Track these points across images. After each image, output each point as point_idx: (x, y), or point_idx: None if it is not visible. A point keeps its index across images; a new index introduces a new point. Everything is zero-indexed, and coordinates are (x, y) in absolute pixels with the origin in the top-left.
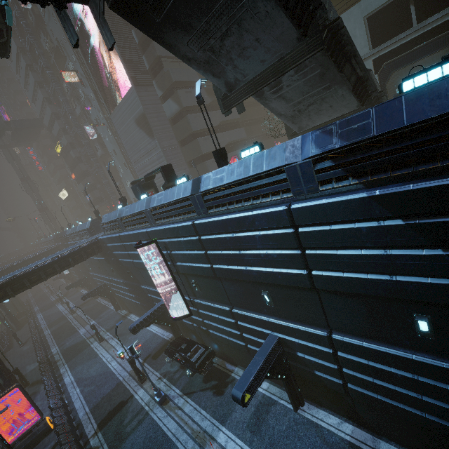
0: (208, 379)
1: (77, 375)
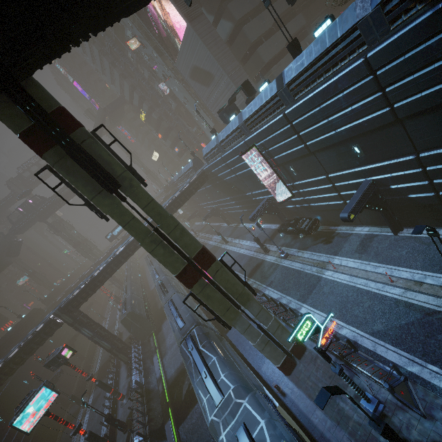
0: (317, 239)
1: None
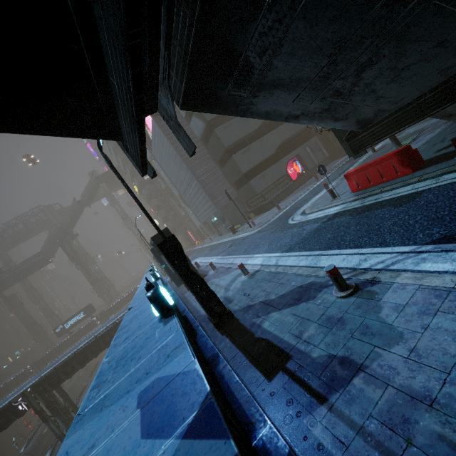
0: None
1: None
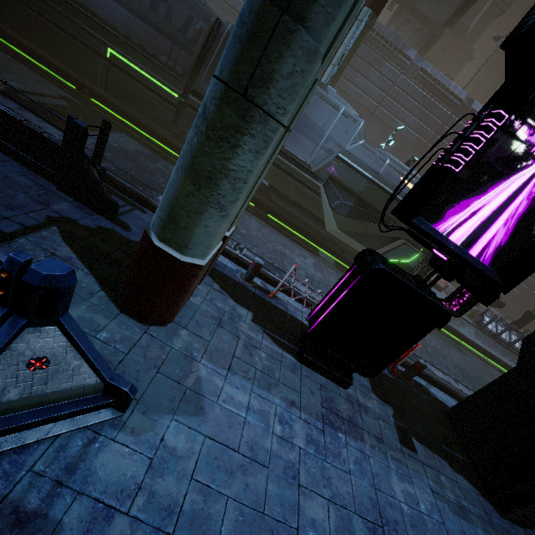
0: None
1: None
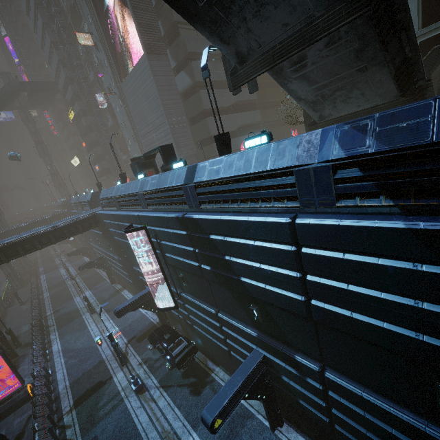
0: (187, 375)
1: (65, 345)
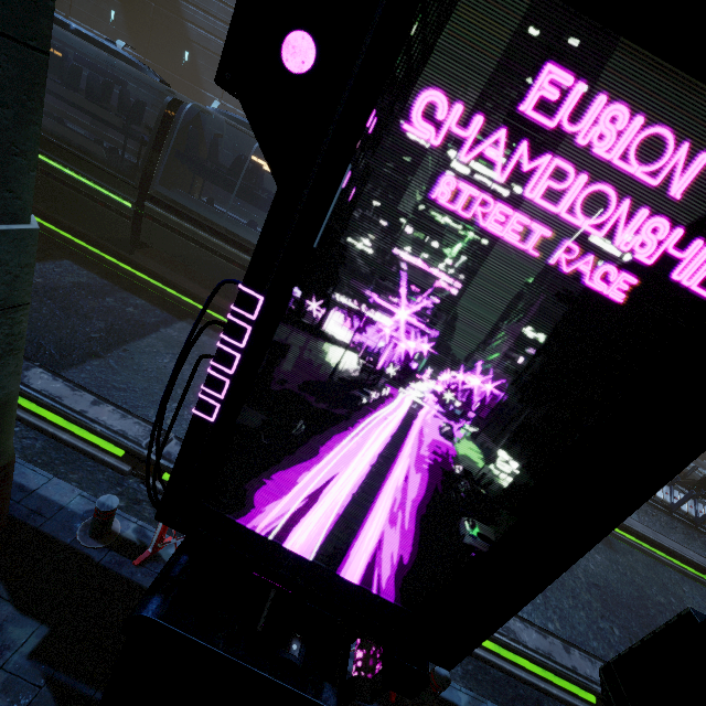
0: None
1: None
